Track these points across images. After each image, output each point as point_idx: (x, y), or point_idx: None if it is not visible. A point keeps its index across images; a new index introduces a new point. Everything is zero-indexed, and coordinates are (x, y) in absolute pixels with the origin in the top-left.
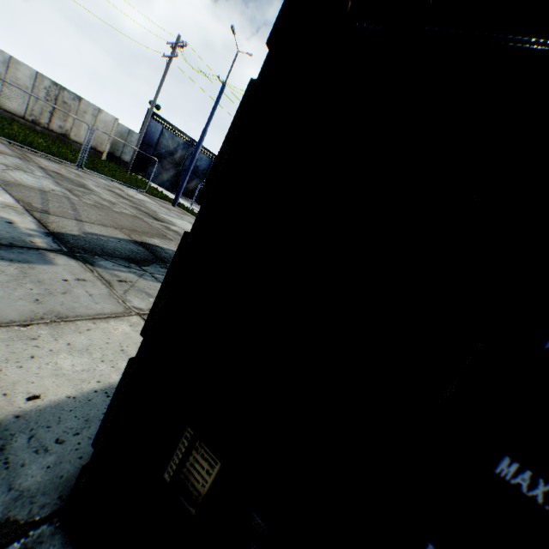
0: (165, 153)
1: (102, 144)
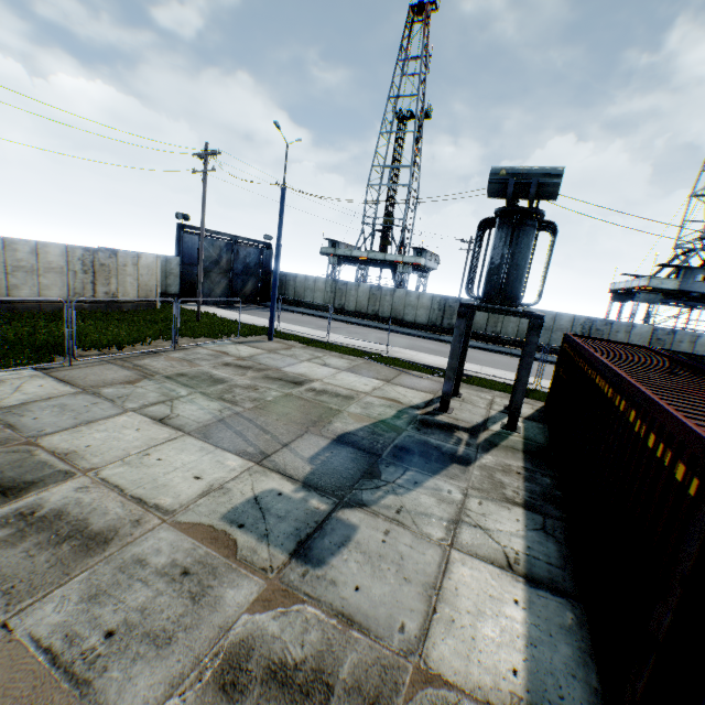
0: (210, 265)
1: (152, 291)
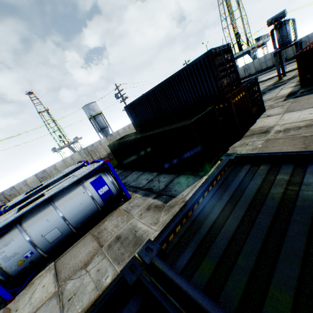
0: None
1: None
